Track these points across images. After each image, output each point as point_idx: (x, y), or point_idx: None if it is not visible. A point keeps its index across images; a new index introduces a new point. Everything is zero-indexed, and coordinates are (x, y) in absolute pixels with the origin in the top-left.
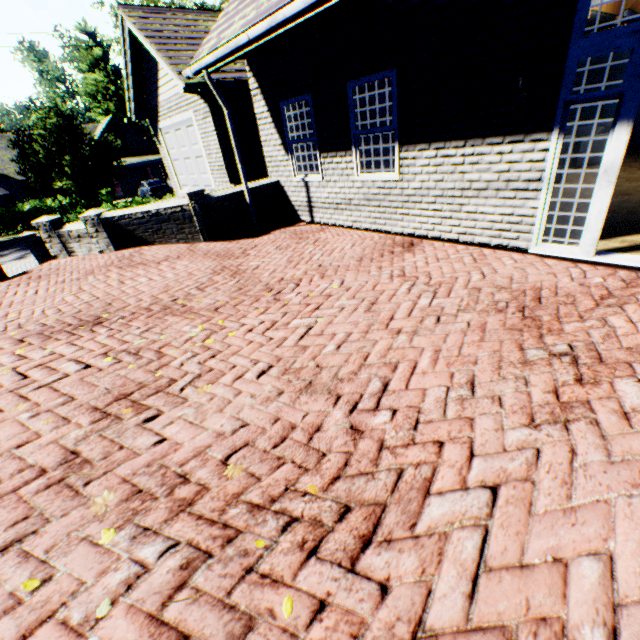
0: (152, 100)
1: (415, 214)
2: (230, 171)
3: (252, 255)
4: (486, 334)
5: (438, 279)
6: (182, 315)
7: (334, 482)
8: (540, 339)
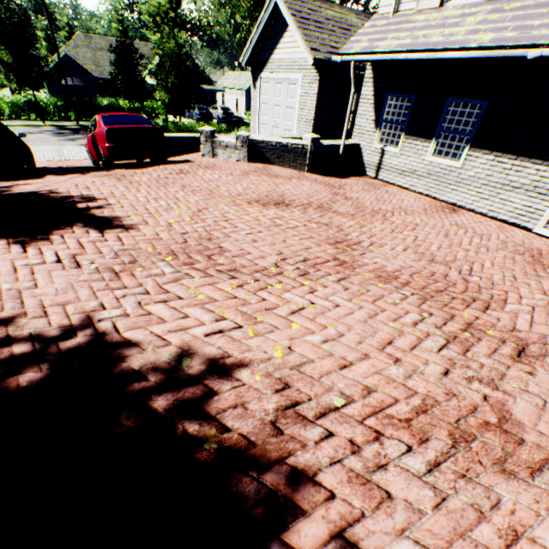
0: (264, 55)
1: (462, 191)
2: (315, 125)
3: (348, 190)
4: (515, 262)
5: (479, 232)
6: (334, 213)
7: (464, 292)
8: (544, 270)
